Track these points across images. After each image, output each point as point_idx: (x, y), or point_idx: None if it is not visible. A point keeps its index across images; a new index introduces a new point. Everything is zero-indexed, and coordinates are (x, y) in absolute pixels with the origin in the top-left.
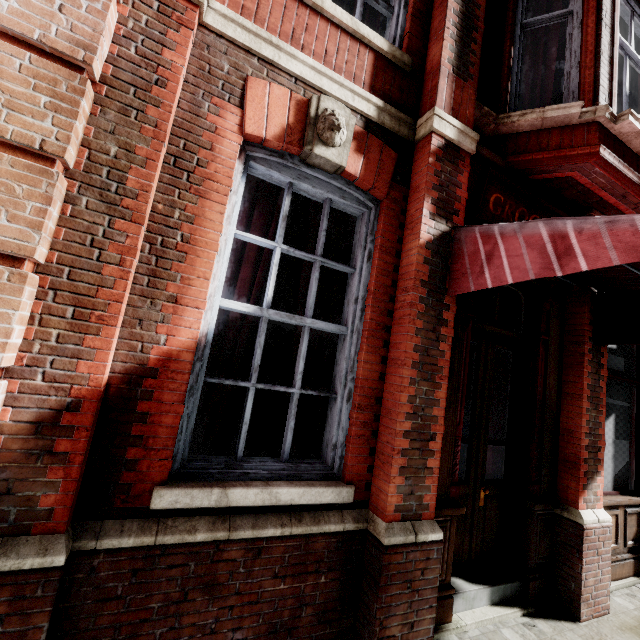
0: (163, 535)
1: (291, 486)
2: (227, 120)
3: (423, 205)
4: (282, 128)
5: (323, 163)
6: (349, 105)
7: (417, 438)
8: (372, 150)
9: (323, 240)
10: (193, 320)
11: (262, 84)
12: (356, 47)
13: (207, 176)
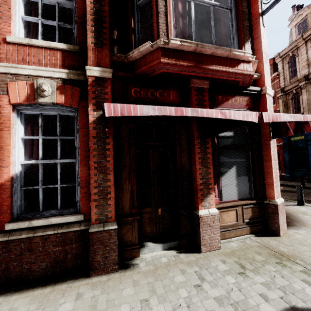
0: (10, 237)
1: (56, 217)
2: (4, 101)
3: (89, 107)
4: (25, 96)
5: (46, 103)
6: (53, 77)
7: (101, 194)
8: (67, 91)
9: (58, 130)
10: (7, 171)
11: (14, 83)
12: (52, 52)
13: (1, 123)
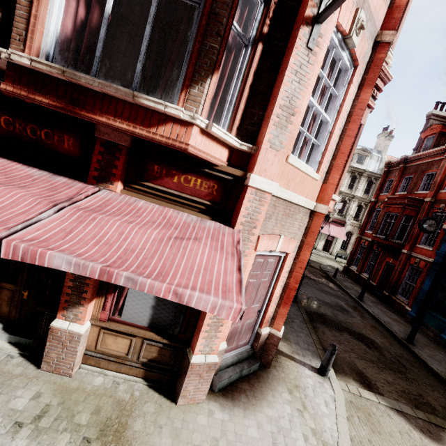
0: None
1: None
2: None
3: None
4: None
5: None
6: None
7: None
8: None
9: None
10: None
11: None
12: None
13: None
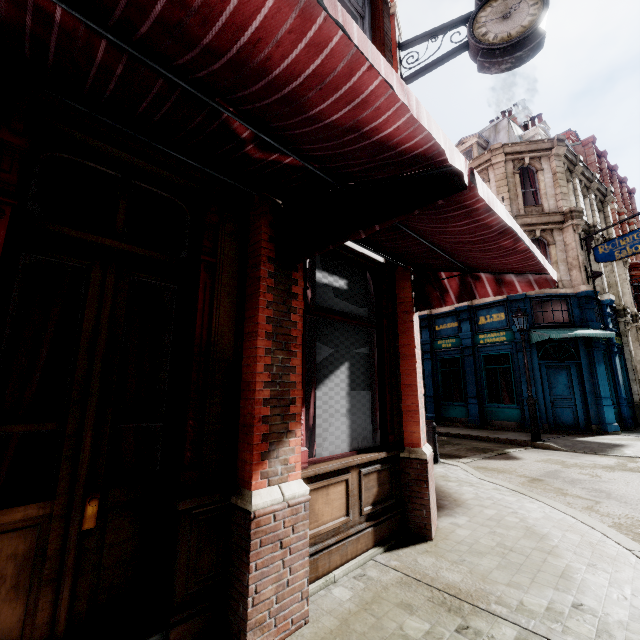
0: None
1: None
2: None
3: None
4: None
5: None
6: None
7: None
8: None
9: None
10: None
11: None
12: None
13: None
